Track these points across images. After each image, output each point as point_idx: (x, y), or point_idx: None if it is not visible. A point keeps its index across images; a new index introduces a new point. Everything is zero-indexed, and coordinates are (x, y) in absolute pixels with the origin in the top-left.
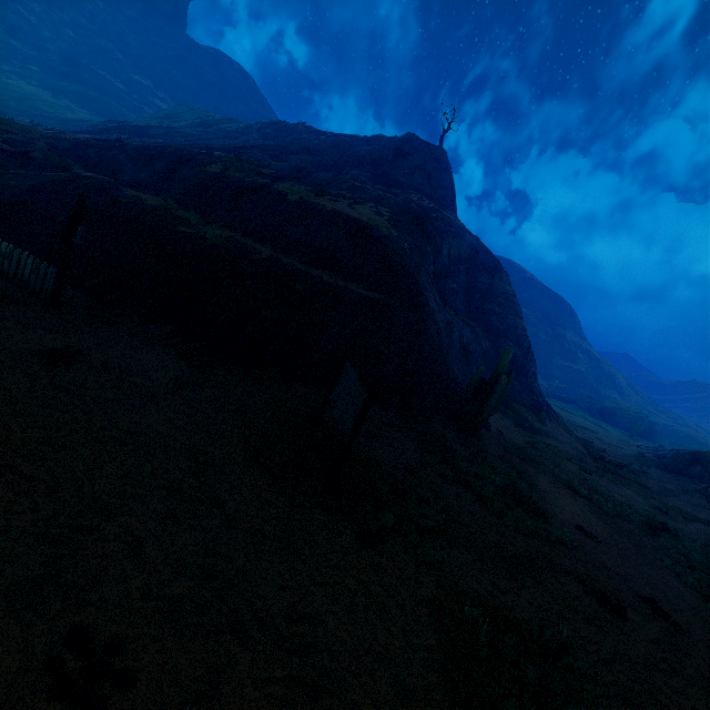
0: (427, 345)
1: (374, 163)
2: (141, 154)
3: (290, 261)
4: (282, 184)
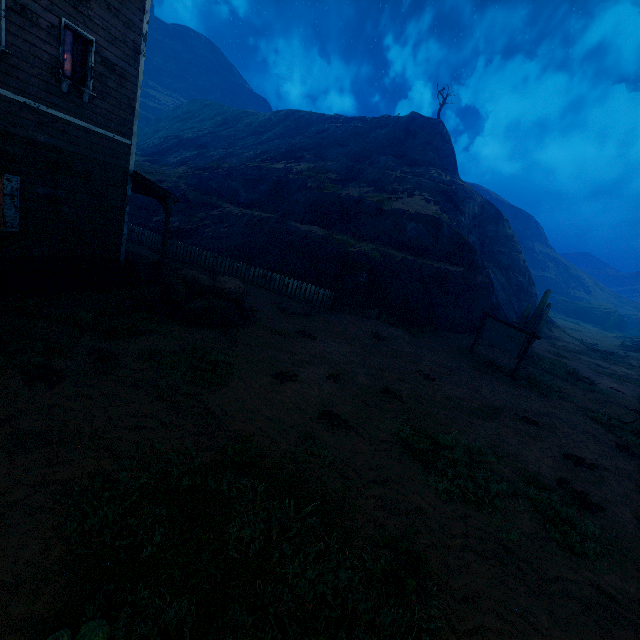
0: (492, 295)
1: (390, 144)
2: (248, 180)
3: (412, 258)
4: (356, 190)
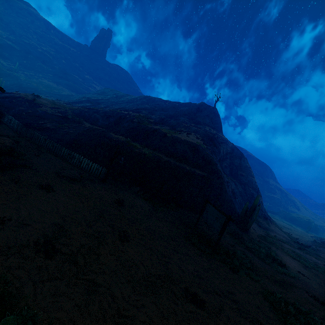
0: (224, 193)
1: (188, 114)
2: (105, 115)
3: (173, 161)
4: (159, 127)
